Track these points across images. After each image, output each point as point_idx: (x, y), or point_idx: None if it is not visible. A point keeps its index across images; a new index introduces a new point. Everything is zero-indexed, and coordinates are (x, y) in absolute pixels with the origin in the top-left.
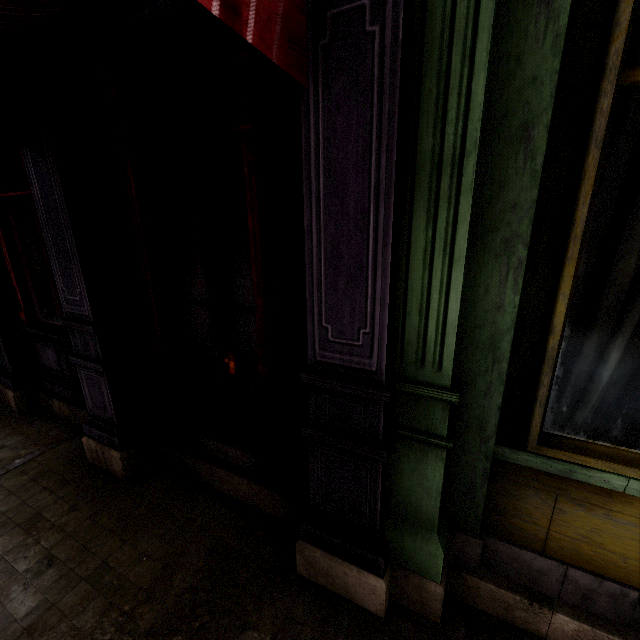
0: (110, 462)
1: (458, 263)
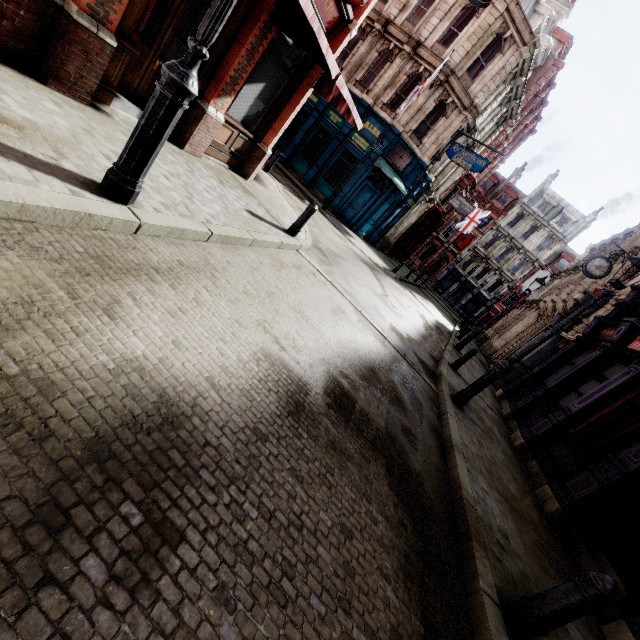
0: (548, 503)
1: None
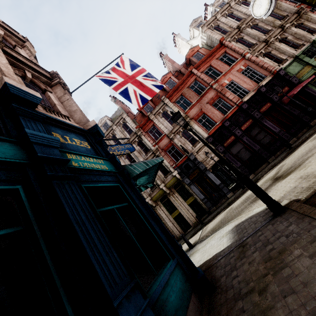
0: (315, 121)
1: (315, 89)
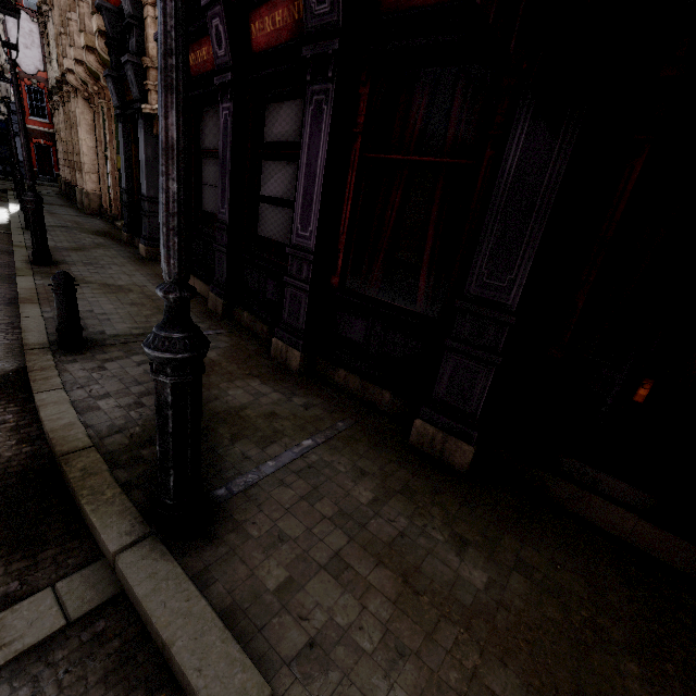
0: (451, 452)
1: None
